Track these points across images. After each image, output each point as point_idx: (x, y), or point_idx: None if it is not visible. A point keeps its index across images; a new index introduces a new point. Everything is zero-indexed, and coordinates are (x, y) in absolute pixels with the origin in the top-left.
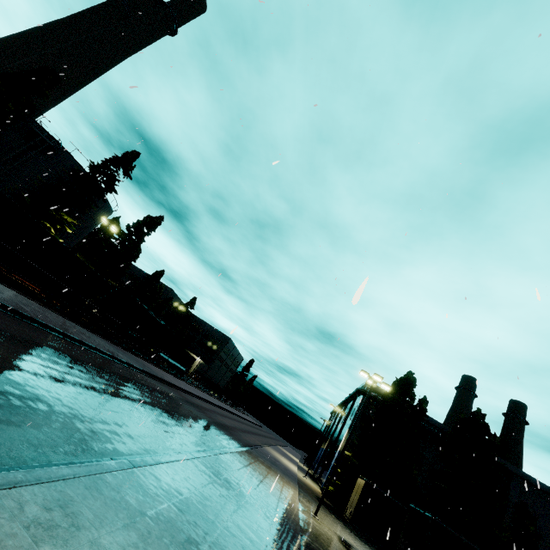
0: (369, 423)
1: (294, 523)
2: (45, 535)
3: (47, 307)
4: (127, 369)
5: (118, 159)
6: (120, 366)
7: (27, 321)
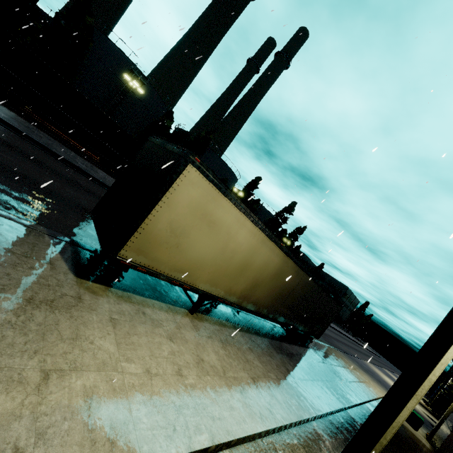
0: None
1: None
2: (346, 357)
3: None
4: None
5: (287, 208)
6: None
7: None
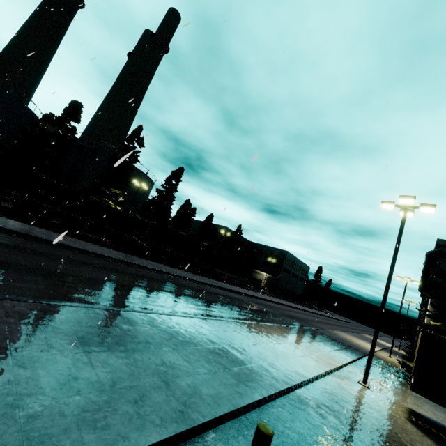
0: (443, 278)
1: (279, 381)
2: None
3: (105, 247)
4: (162, 275)
5: (130, 137)
6: (153, 273)
7: (51, 244)
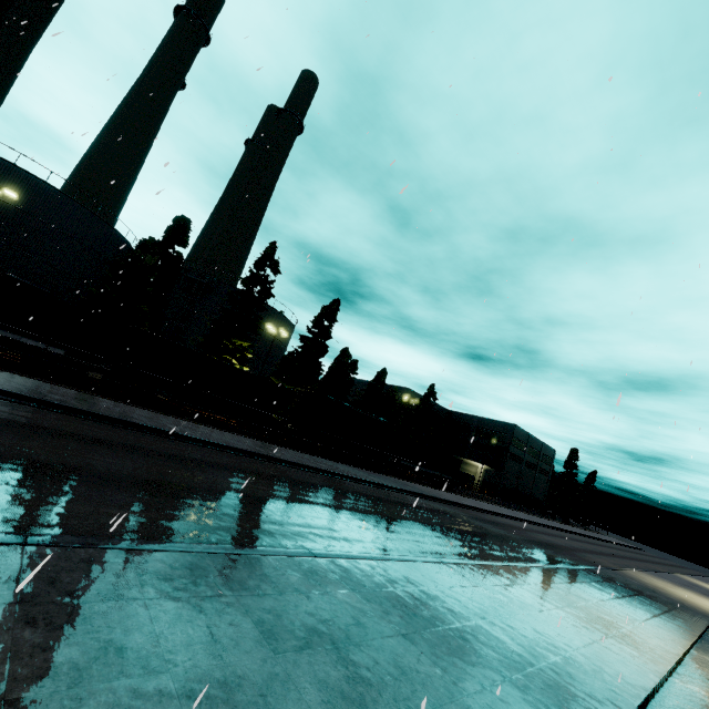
0: None
1: (603, 703)
2: None
3: (232, 432)
4: (324, 477)
5: (259, 260)
6: (310, 474)
7: (161, 435)
